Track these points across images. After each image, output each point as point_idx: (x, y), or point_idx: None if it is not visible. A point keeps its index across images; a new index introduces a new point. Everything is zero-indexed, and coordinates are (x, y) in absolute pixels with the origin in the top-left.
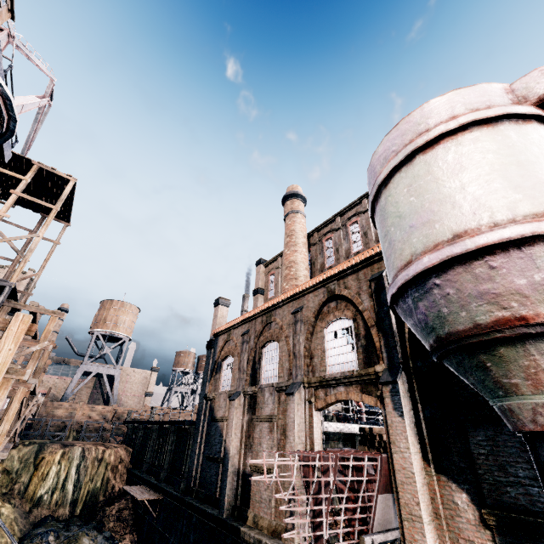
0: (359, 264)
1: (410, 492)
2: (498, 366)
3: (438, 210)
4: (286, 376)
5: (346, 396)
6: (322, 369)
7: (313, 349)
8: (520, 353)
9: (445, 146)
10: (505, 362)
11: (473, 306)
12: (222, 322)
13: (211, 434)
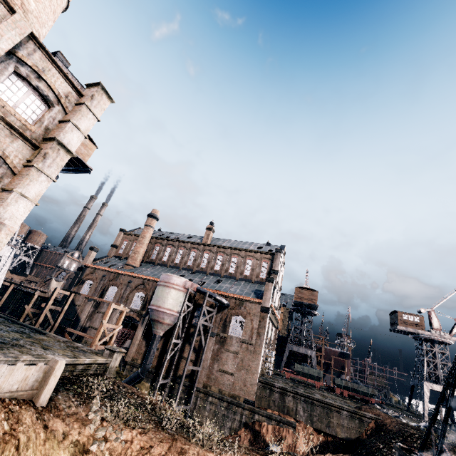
0: (155, 281)
1: (135, 339)
2: (154, 325)
3: (161, 300)
4: (116, 301)
5: (132, 315)
6: (129, 305)
7: (129, 297)
8: (157, 324)
9: (169, 289)
10: (155, 324)
11: (155, 316)
12: (91, 259)
13: (70, 309)
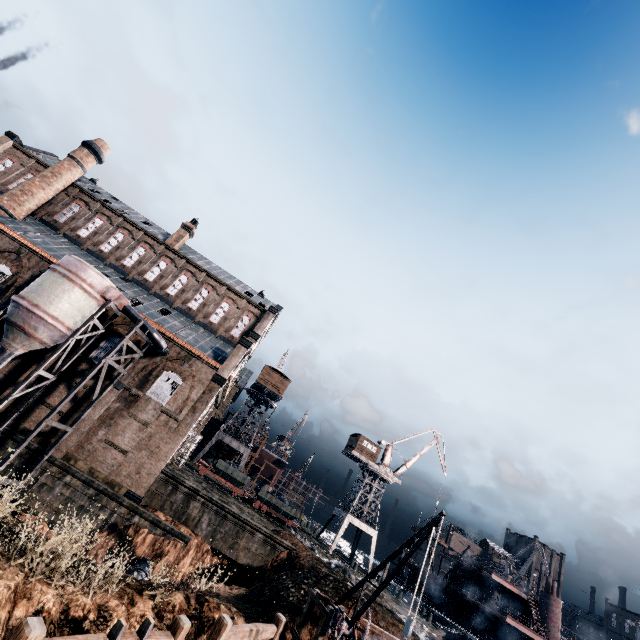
0: (47, 260)
1: None
2: (11, 332)
3: (45, 296)
4: None
5: None
6: None
7: None
8: (18, 333)
9: (71, 285)
10: (13, 332)
11: (20, 319)
12: None
13: None
